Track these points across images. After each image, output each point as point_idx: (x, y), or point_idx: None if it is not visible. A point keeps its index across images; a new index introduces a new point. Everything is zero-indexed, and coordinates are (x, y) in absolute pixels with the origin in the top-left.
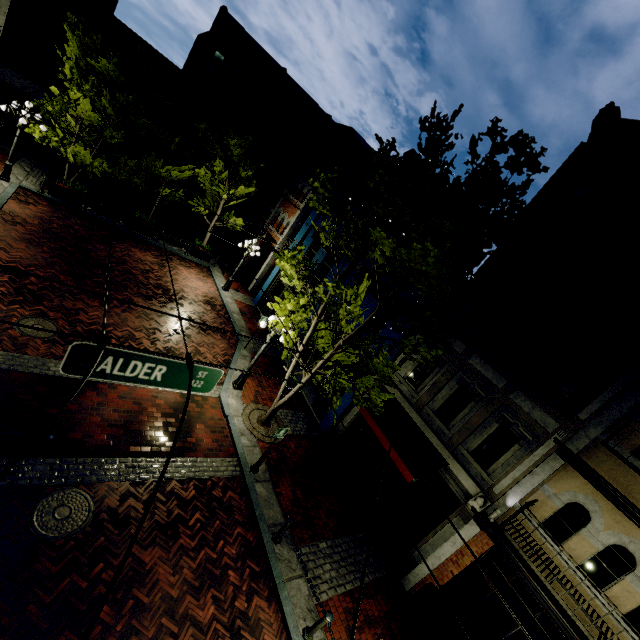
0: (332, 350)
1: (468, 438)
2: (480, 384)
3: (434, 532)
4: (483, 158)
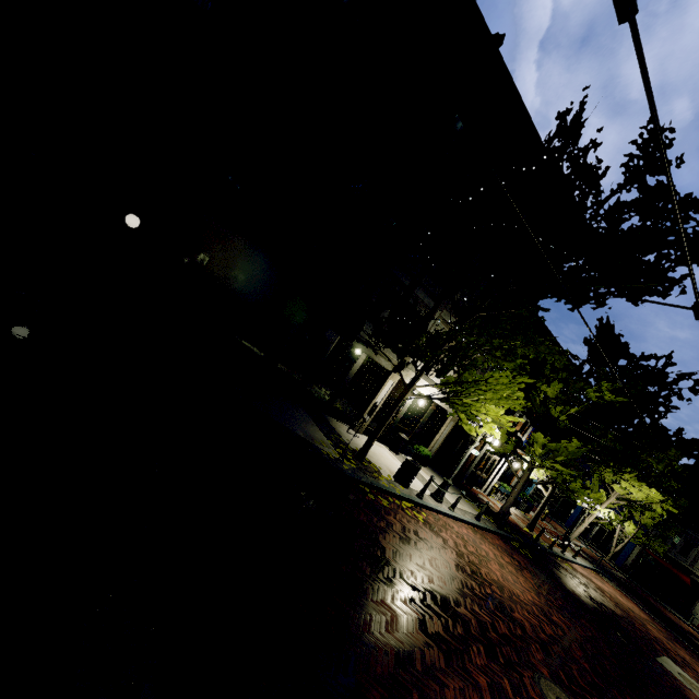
0: (638, 528)
1: (697, 562)
2: (694, 540)
3: (698, 601)
4: (690, 474)
